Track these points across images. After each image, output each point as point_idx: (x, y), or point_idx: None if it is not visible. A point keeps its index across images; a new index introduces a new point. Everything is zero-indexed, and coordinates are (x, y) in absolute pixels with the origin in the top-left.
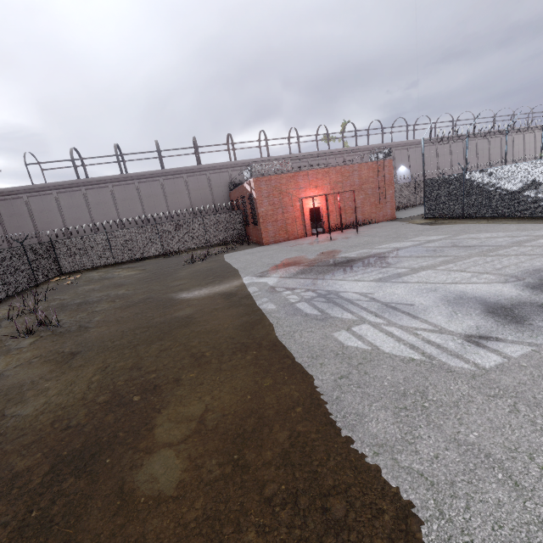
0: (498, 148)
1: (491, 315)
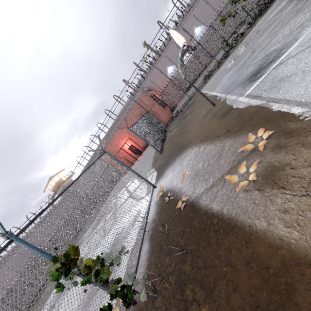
0: None
1: None
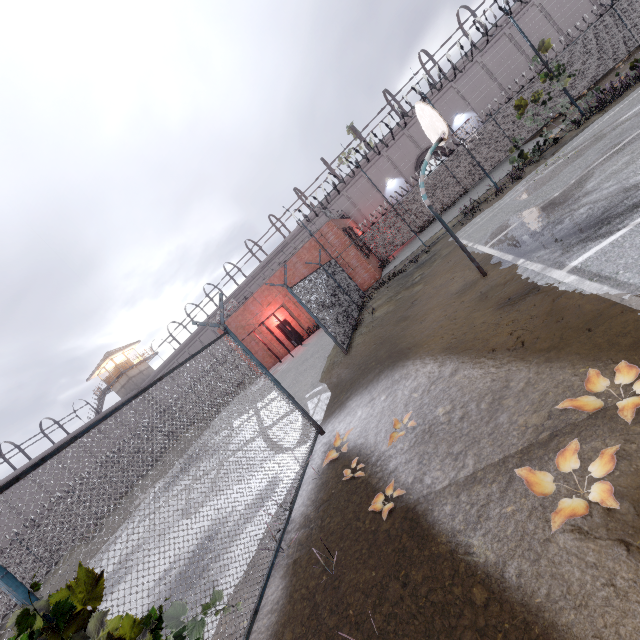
0: None
1: None
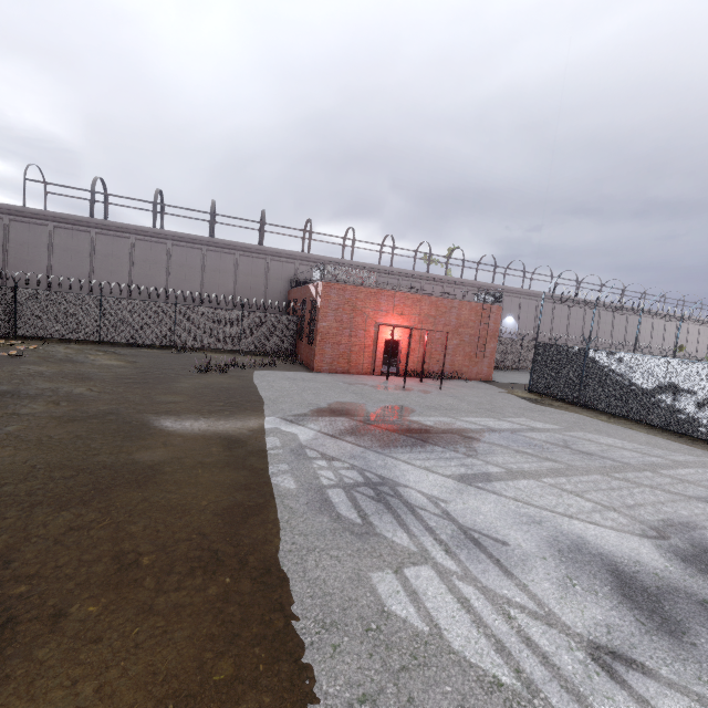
0: (623, 326)
1: (628, 603)
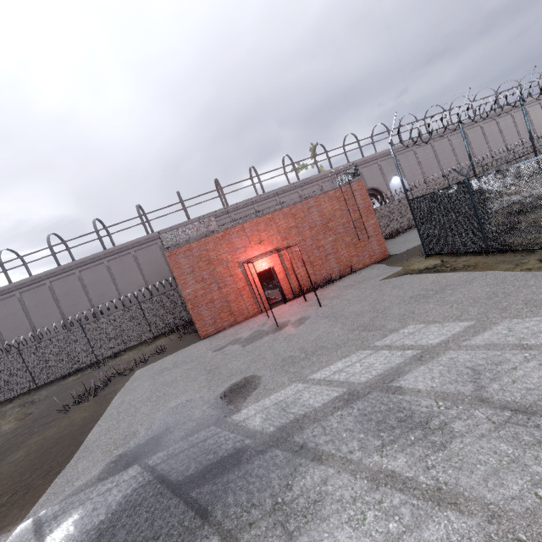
0: (511, 127)
1: None
